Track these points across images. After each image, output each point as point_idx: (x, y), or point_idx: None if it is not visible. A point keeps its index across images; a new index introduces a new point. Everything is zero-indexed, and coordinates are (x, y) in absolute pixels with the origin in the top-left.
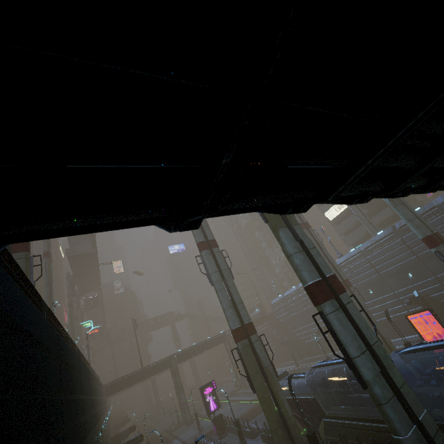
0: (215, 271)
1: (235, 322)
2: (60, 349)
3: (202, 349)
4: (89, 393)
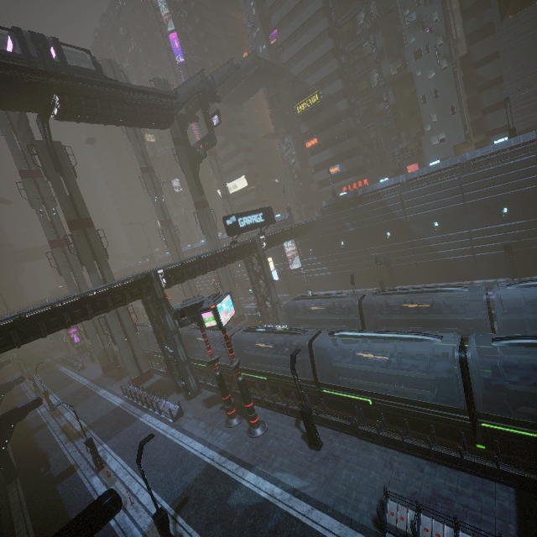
0: (65, 266)
1: None
2: None
3: None
4: None
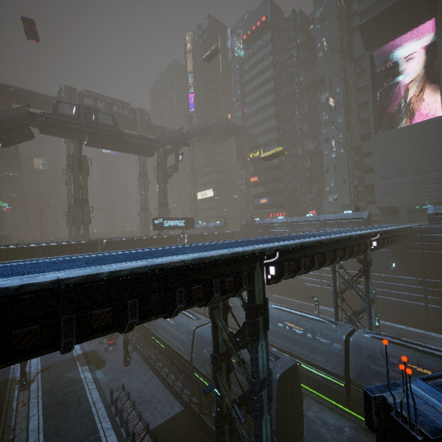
0: (71, 222)
1: None
2: None
3: None
4: None
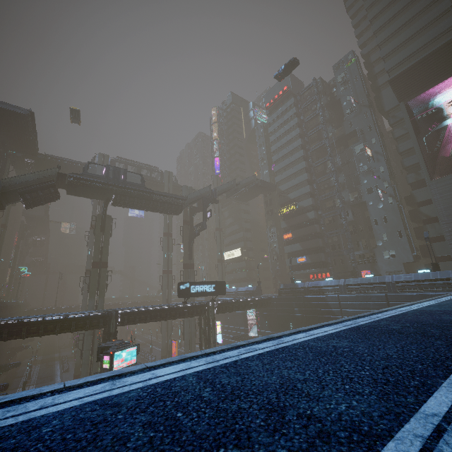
0: (87, 288)
1: None
2: None
3: None
4: None
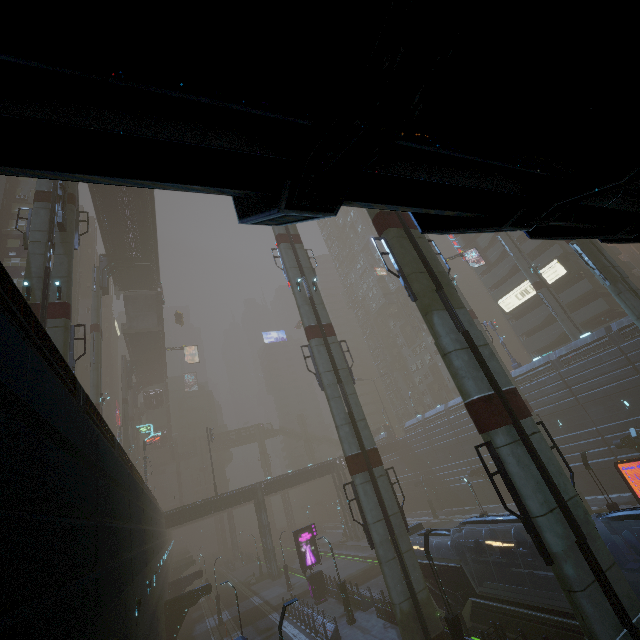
0: (328, 370)
1: (352, 446)
2: (99, 455)
3: (300, 479)
4: (140, 521)
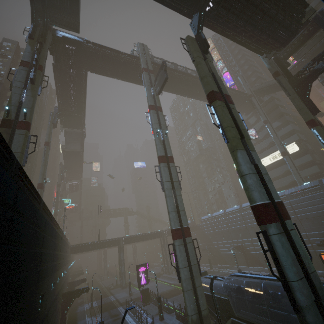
0: (168, 181)
1: (176, 224)
2: (18, 202)
3: (143, 238)
4: (51, 249)
